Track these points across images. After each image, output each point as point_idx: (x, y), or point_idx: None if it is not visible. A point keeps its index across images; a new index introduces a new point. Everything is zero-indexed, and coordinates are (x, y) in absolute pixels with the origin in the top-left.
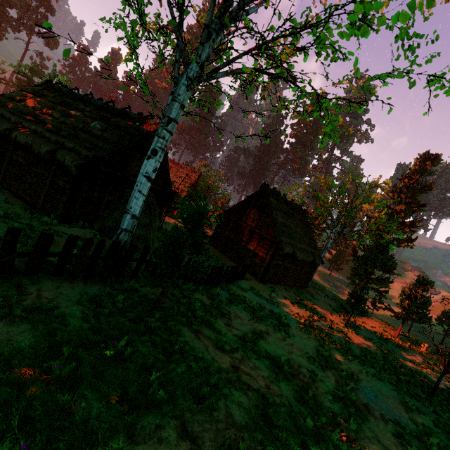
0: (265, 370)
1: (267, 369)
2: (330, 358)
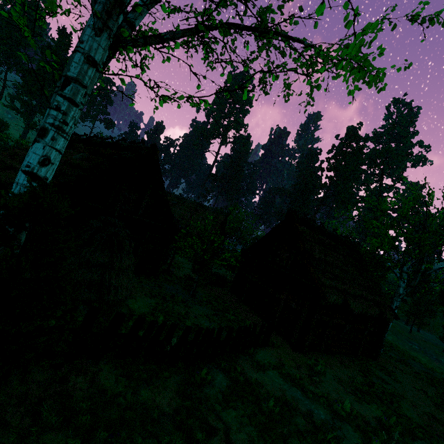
0: None
1: None
2: None
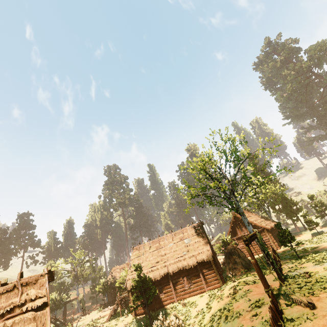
0: None
1: None
2: None
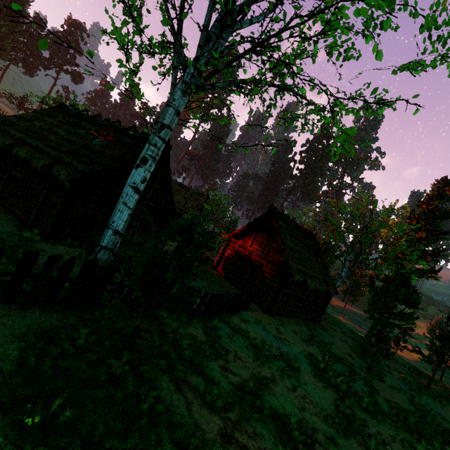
0: (268, 439)
1: (271, 436)
2: (352, 417)
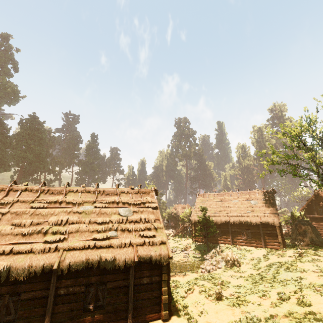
0: None
1: None
2: None
